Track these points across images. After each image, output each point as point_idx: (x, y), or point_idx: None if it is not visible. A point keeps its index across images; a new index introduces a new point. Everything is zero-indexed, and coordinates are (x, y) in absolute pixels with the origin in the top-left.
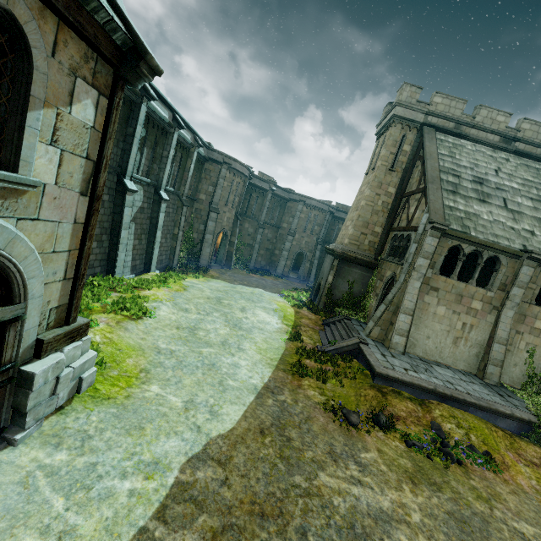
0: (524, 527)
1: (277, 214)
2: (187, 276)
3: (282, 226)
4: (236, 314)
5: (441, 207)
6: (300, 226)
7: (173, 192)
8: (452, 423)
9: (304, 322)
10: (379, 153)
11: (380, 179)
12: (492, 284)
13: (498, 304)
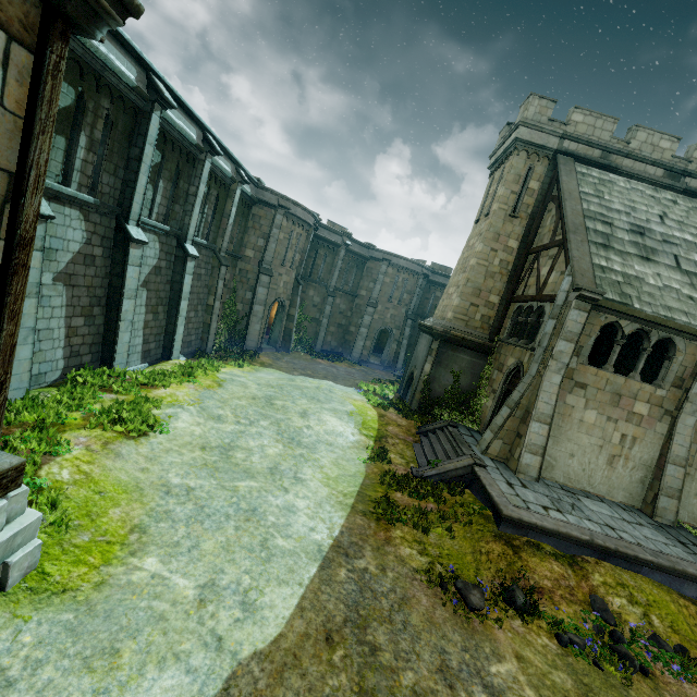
0: None
1: (353, 277)
2: (226, 365)
3: (360, 293)
4: (293, 422)
5: (590, 267)
6: (384, 294)
7: (206, 245)
8: (622, 596)
9: (392, 431)
10: (494, 192)
11: (497, 229)
12: (663, 378)
13: (672, 407)
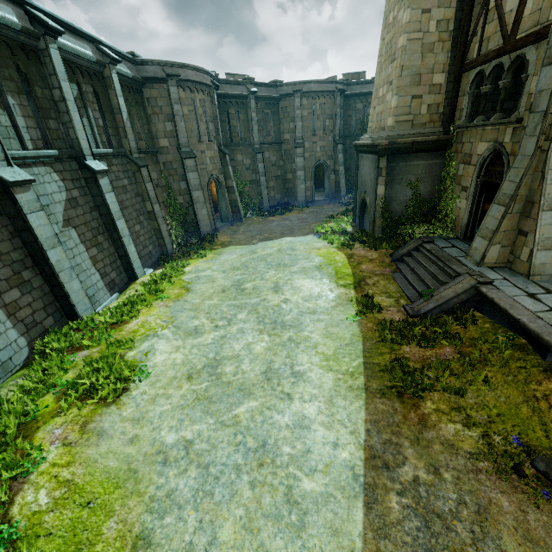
0: None
1: (272, 125)
2: (190, 260)
3: (284, 138)
4: (269, 302)
5: None
6: (307, 130)
7: (114, 153)
8: None
9: (366, 269)
10: None
11: None
12: None
13: None
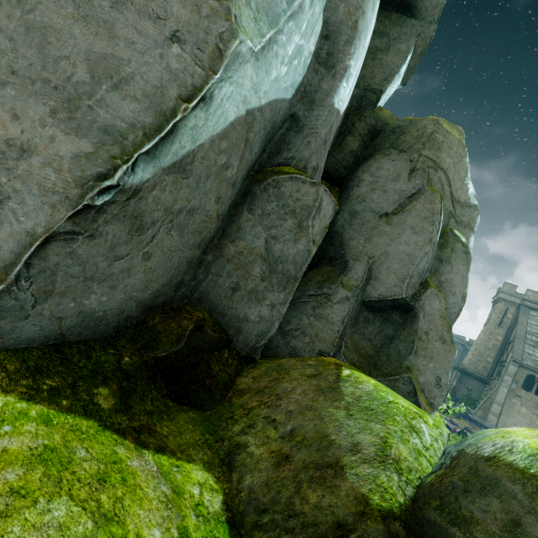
0: None
1: None
2: None
3: None
4: None
5: (521, 352)
6: None
7: None
8: None
9: None
10: (491, 315)
11: (491, 330)
12: None
13: None
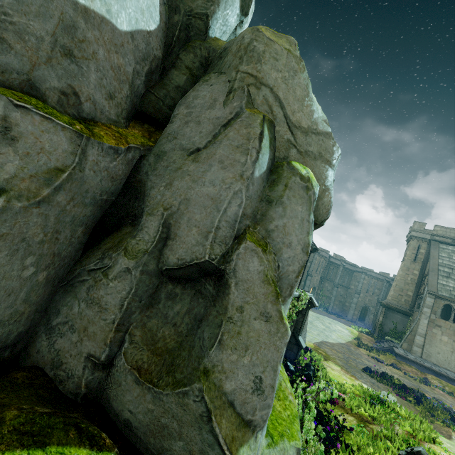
0: (448, 401)
1: (347, 279)
2: None
3: (350, 287)
4: (326, 324)
5: (436, 284)
6: (363, 289)
7: None
8: (436, 381)
9: (364, 338)
10: (406, 252)
11: (407, 266)
12: None
13: None
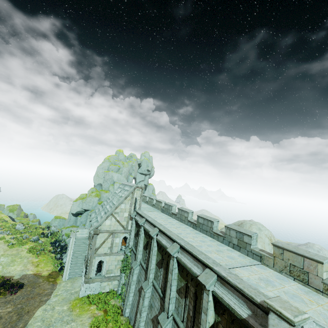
0: None
1: None
2: None
3: None
4: None
5: None
6: None
7: None
8: None
9: None
10: None
11: None
12: None
13: None
